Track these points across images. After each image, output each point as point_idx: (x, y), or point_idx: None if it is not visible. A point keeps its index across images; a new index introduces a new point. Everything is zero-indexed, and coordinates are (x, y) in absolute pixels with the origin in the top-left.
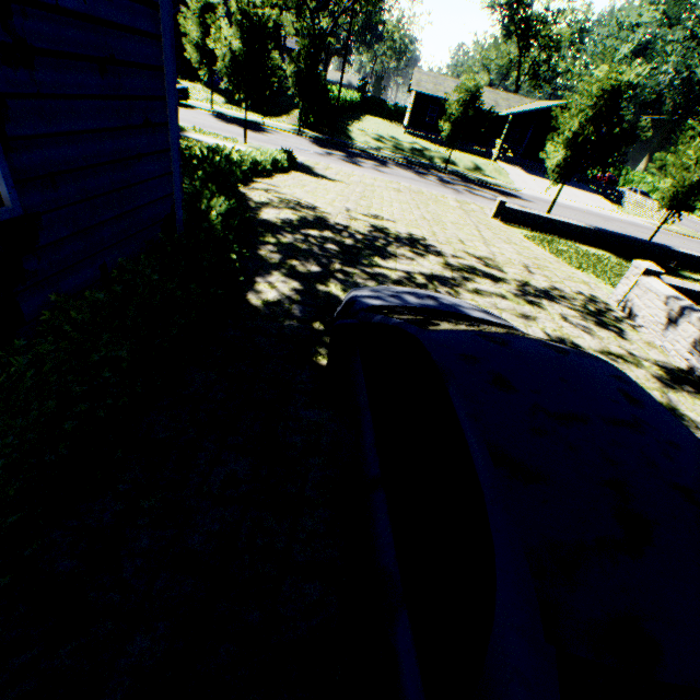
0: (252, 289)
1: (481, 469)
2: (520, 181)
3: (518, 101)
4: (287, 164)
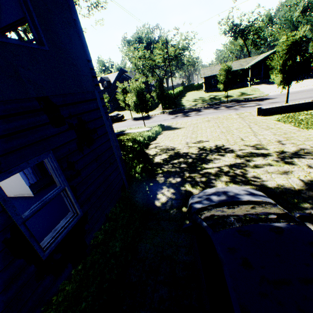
0: (156, 198)
1: None
2: (266, 90)
3: (251, 59)
4: (161, 129)
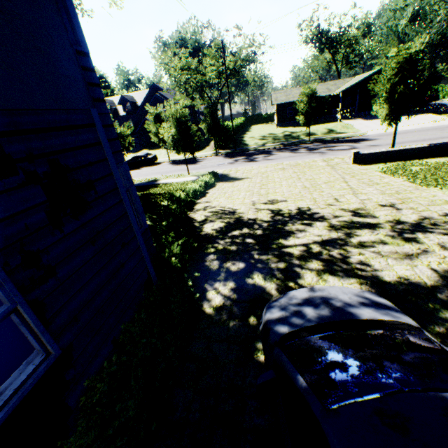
0: (205, 298)
1: None
2: (362, 127)
3: (342, 82)
4: (213, 180)
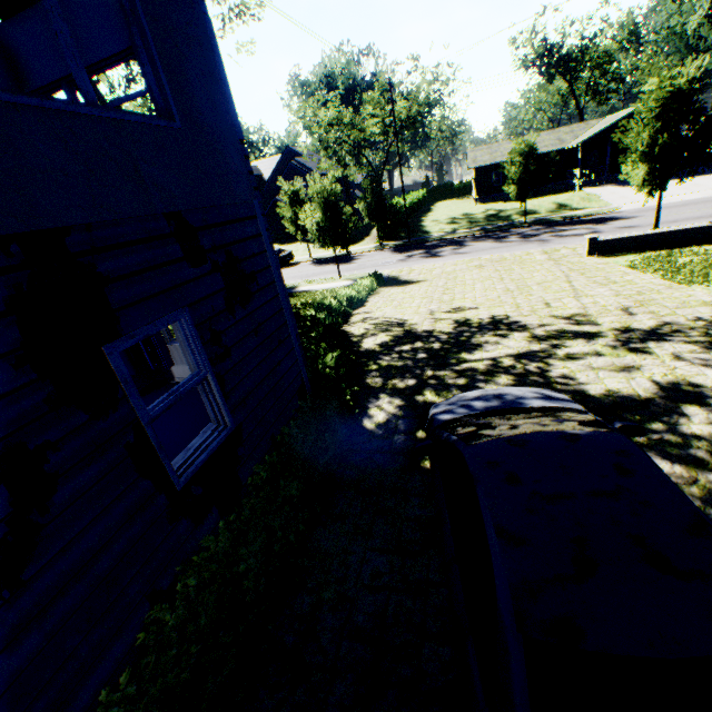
0: (365, 415)
1: (490, 541)
2: (615, 198)
3: (584, 127)
4: (375, 285)
